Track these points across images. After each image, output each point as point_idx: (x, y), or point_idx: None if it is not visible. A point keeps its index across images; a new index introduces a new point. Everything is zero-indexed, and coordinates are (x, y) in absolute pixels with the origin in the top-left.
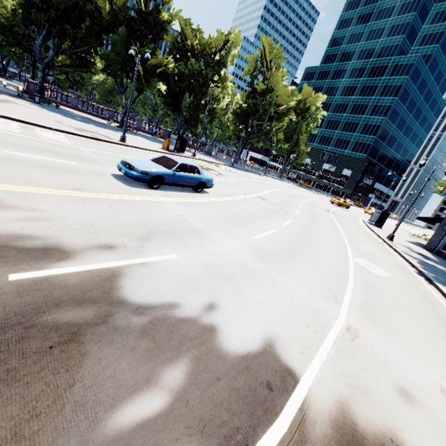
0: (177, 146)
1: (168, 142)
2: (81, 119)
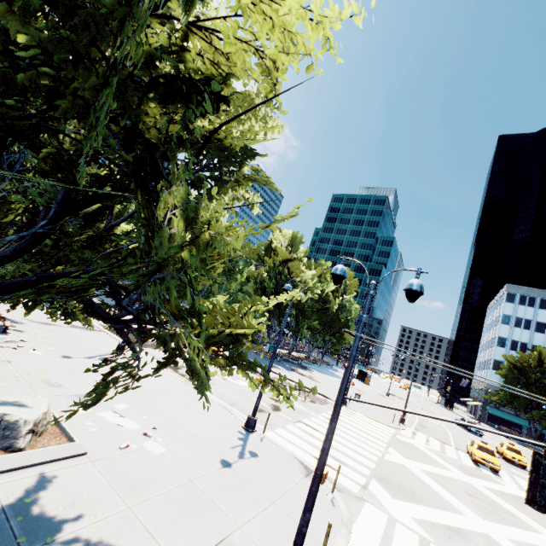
0: (358, 376)
1: (369, 380)
2: (324, 371)
